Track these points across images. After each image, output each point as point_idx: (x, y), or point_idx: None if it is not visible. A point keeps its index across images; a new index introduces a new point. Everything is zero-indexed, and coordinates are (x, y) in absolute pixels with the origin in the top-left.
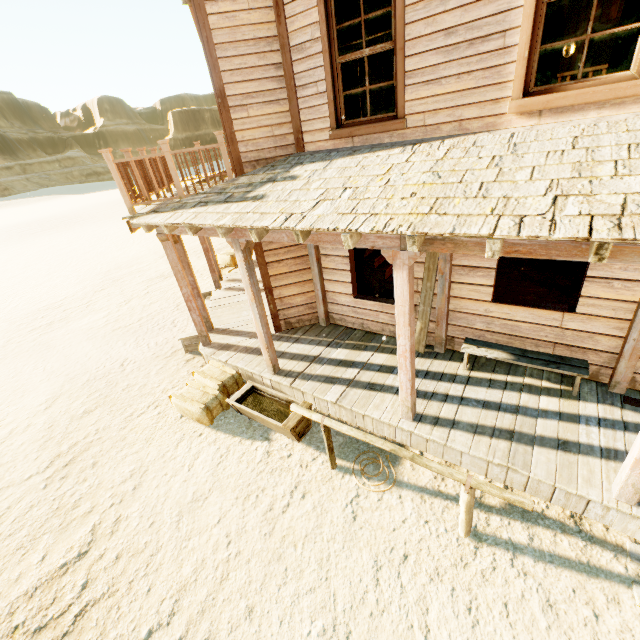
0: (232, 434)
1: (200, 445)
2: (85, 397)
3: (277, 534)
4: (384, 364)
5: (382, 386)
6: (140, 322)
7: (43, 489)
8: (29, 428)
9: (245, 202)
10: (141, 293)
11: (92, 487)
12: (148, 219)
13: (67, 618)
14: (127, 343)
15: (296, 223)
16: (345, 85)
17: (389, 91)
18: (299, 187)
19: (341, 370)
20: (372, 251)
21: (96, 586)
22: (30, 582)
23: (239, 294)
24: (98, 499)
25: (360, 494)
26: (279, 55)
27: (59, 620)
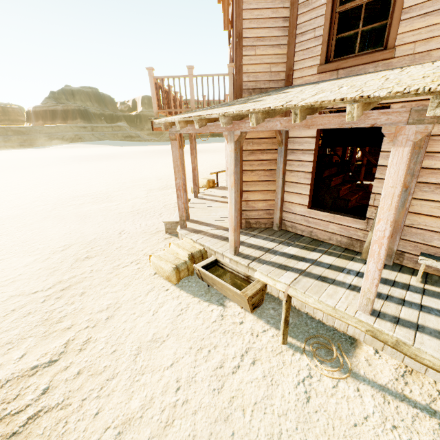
0: (193, 294)
1: (165, 297)
2: (90, 248)
3: (225, 393)
4: (333, 264)
5: (333, 280)
6: (138, 211)
7: (41, 302)
8: (47, 260)
9: (245, 103)
10: (142, 196)
11: (76, 309)
12: (167, 118)
13: (21, 418)
14: (126, 221)
15: (298, 102)
16: (338, 32)
17: (379, 32)
18: (293, 93)
19: (293, 262)
20: (328, 174)
21: (54, 394)
22: (5, 374)
23: (210, 202)
24: (78, 320)
25: (312, 375)
26: (288, 11)
27: (14, 417)
